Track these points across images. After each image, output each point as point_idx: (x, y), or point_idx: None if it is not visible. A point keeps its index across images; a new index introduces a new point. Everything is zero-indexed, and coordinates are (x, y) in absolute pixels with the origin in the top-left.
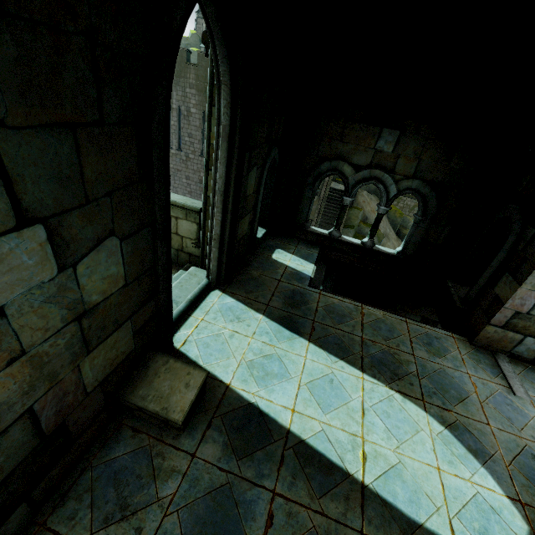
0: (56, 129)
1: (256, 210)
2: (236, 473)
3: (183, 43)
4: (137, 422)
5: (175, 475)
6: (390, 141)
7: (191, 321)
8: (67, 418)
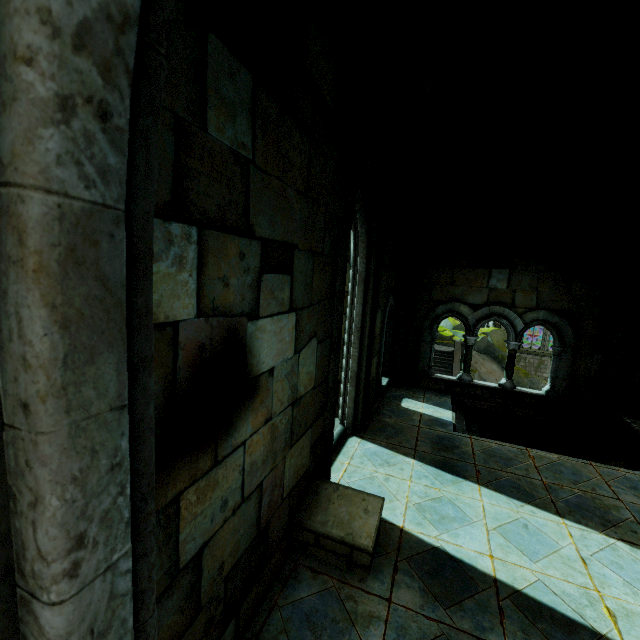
0: (309, 254)
1: (380, 353)
2: (448, 623)
3: None
4: (313, 563)
5: (375, 621)
6: (502, 279)
7: (337, 465)
8: (270, 519)
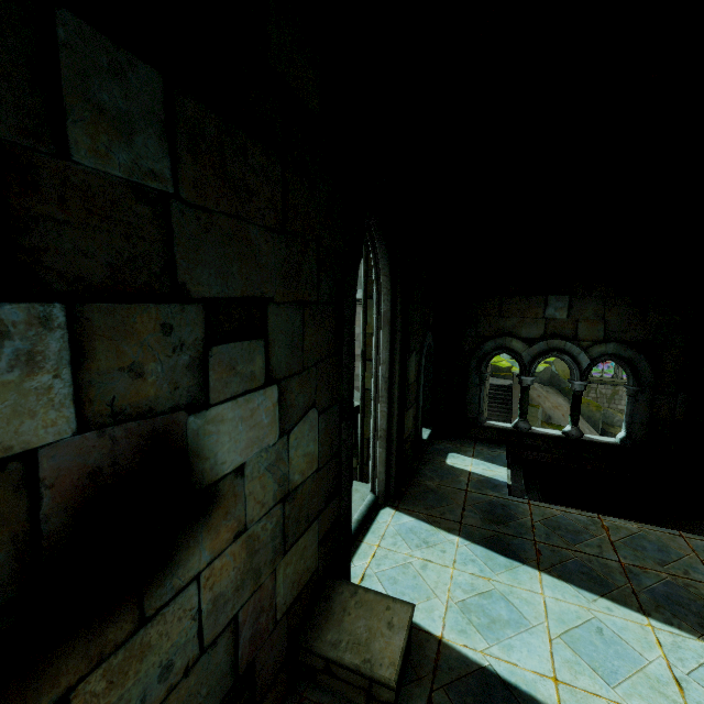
0: (295, 305)
1: (418, 402)
2: None
3: None
4: (324, 696)
5: None
6: (561, 307)
7: (364, 548)
8: (257, 655)
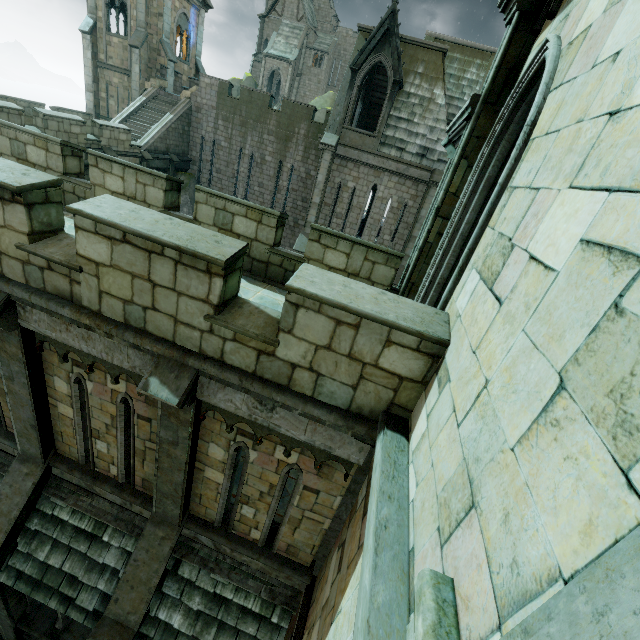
0: None
1: None
2: None
3: (236, 86)
4: None
5: None
6: None
7: None
8: None
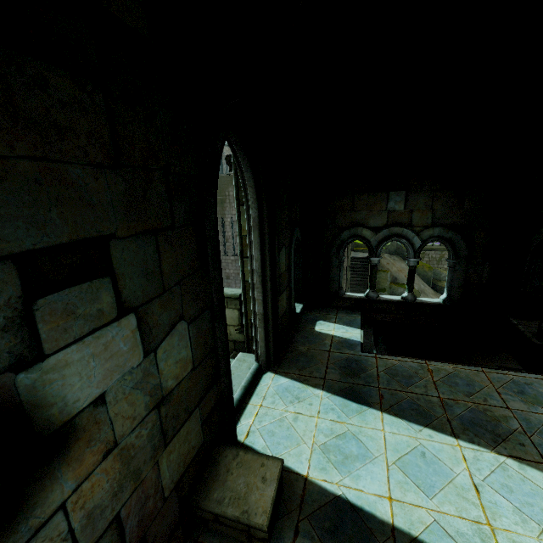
0: (145, 235)
1: (290, 286)
2: None
3: None
4: (214, 538)
5: None
6: (399, 201)
7: (249, 409)
8: (147, 531)
